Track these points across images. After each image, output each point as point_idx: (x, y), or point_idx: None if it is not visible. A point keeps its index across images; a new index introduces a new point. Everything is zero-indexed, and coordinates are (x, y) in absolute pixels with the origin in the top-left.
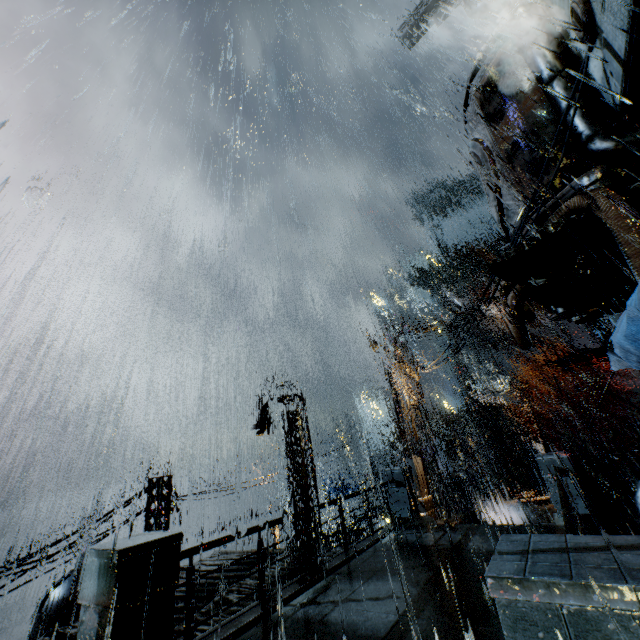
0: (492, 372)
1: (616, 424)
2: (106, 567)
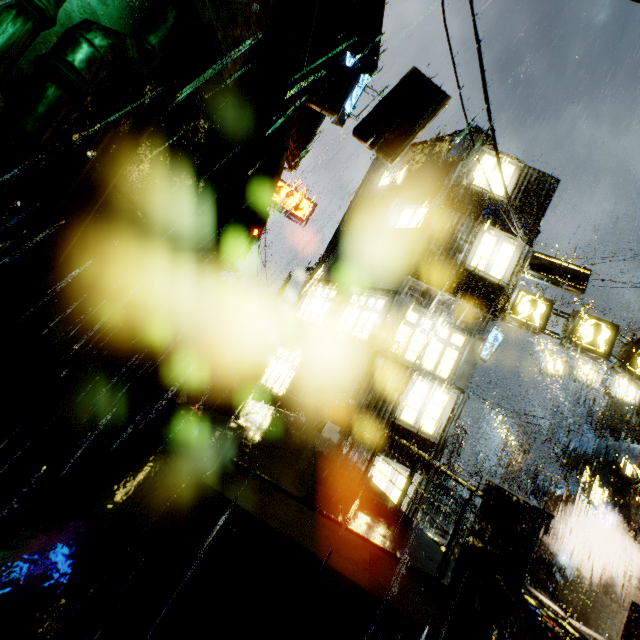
0: None
1: None
2: None
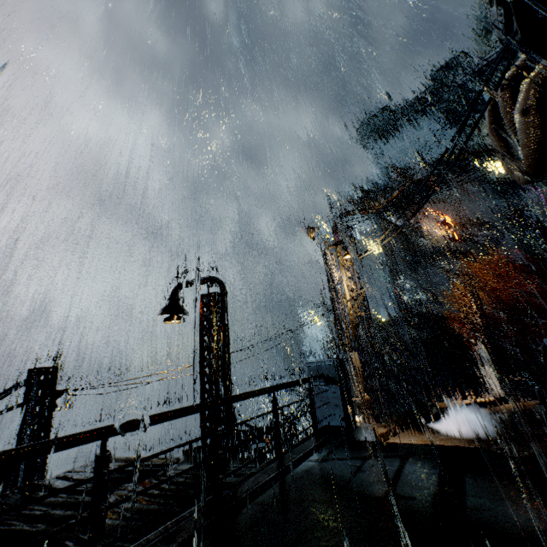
0: (424, 286)
1: (541, 333)
2: None
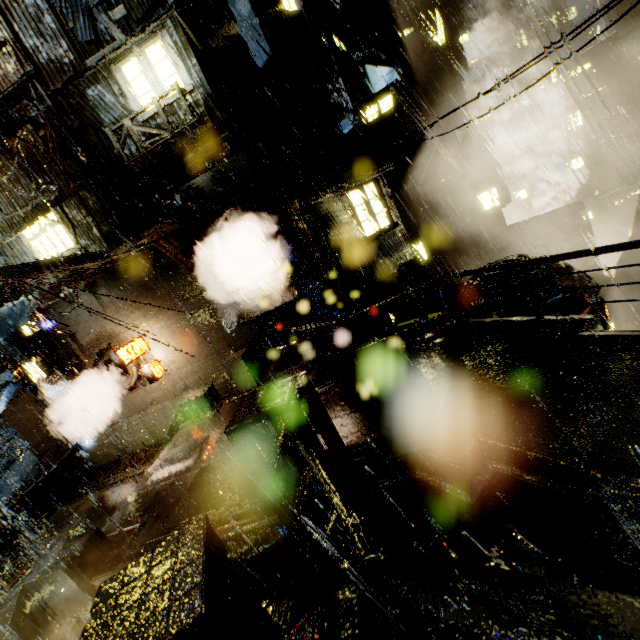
0: None
1: None
2: None
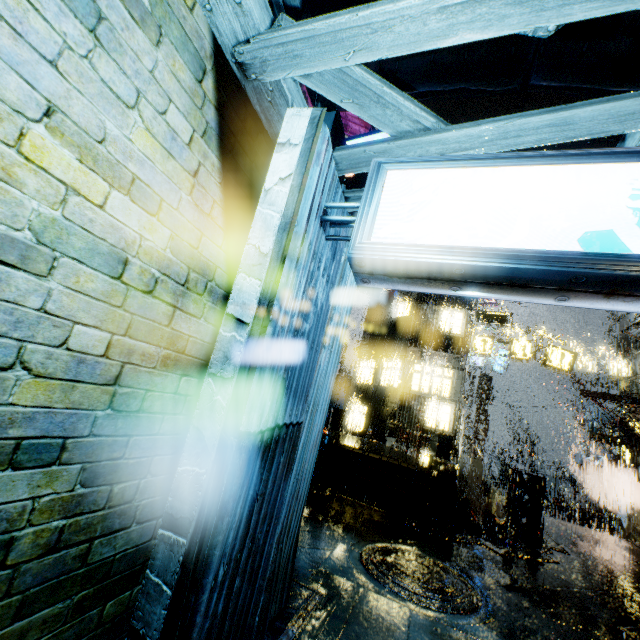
0: None
1: None
2: (503, 464)
